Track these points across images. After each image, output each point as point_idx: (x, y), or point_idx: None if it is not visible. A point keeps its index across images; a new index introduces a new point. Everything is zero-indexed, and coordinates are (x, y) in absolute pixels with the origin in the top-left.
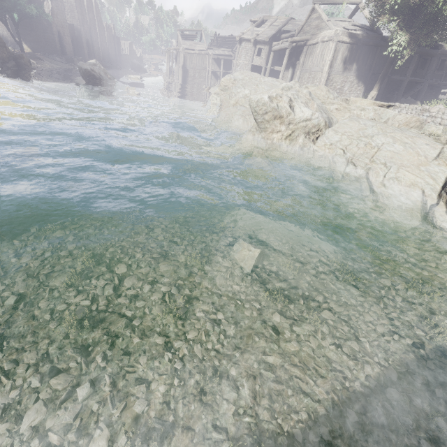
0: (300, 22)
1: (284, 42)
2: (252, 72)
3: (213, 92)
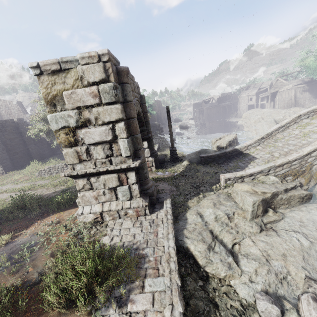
0: (268, 82)
1: (266, 94)
2: (255, 109)
3: (232, 120)
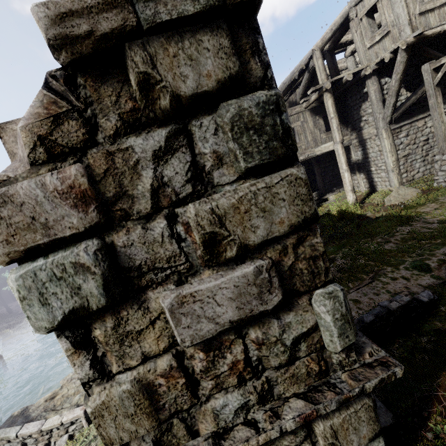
0: None
1: None
2: None
3: None
